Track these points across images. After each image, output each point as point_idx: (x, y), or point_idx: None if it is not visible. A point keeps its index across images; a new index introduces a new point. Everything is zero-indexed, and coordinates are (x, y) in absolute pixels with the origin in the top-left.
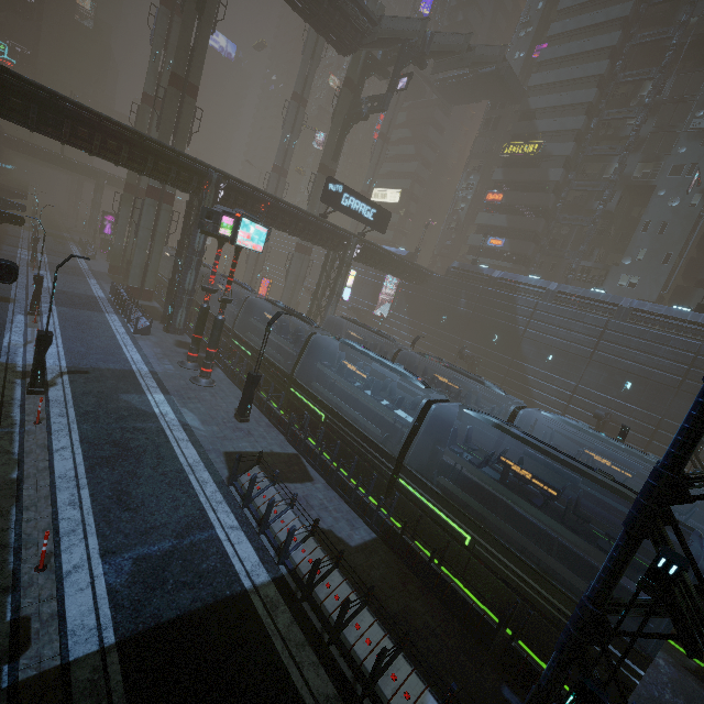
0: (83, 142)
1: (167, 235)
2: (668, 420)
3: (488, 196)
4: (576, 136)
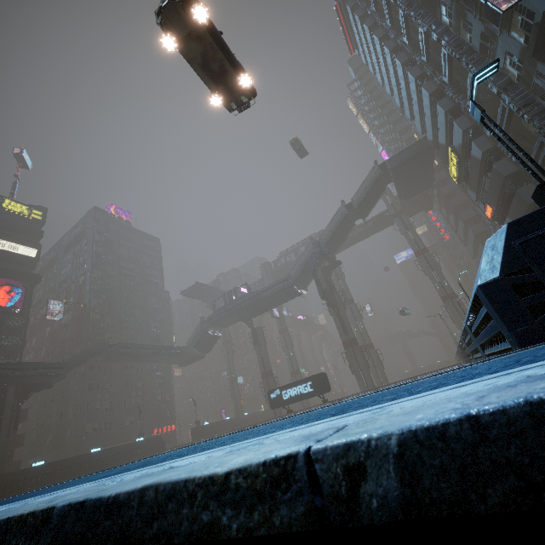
0: None
1: None
2: None
3: (487, 215)
4: (455, 112)
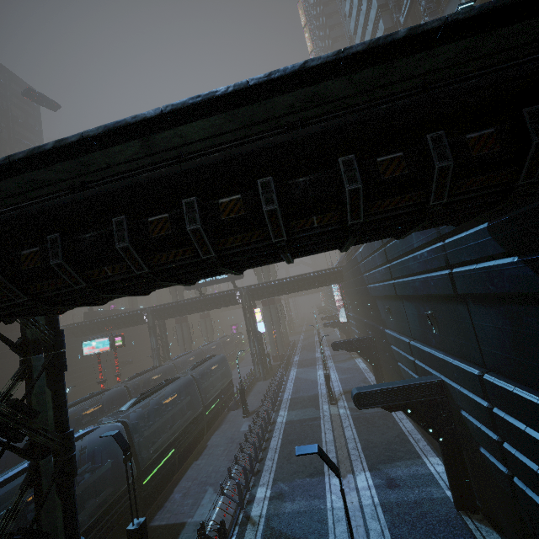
0: (103, 329)
1: (191, 337)
2: (486, 377)
3: None
4: None
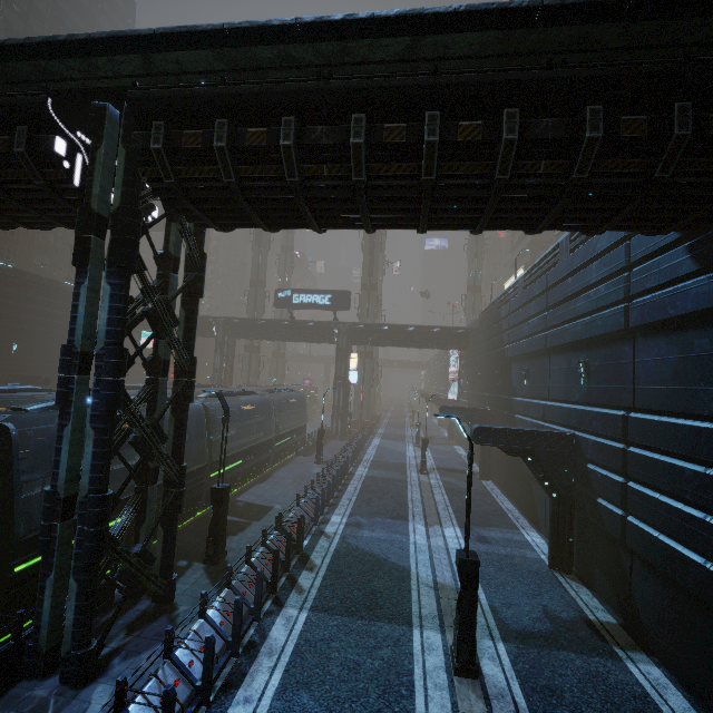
0: None
1: (259, 372)
2: (632, 414)
3: None
4: None
